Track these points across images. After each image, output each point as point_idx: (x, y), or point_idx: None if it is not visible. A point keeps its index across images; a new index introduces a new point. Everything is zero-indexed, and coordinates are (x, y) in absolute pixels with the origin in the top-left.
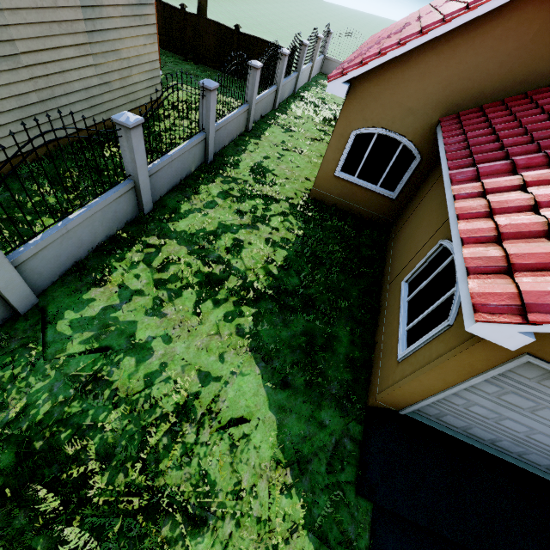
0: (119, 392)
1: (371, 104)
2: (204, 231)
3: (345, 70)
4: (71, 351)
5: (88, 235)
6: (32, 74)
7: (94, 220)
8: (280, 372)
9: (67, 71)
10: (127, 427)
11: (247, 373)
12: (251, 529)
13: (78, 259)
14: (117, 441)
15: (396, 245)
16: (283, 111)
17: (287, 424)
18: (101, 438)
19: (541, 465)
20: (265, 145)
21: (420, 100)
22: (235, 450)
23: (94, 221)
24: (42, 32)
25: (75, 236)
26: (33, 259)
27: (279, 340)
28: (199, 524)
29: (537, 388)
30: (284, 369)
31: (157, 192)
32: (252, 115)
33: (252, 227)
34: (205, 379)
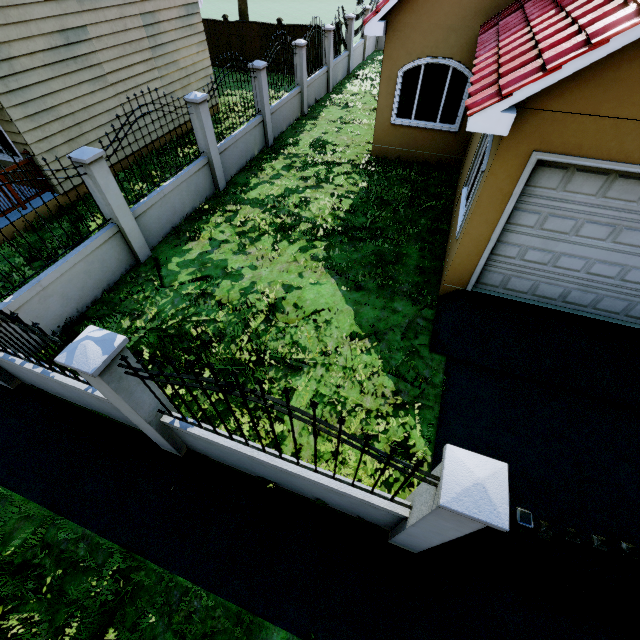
0: (222, 301)
1: (411, 35)
2: (273, 196)
3: (378, 8)
4: (182, 280)
5: (179, 204)
6: (116, 91)
7: (181, 190)
8: (354, 281)
9: (140, 86)
10: (232, 320)
11: (324, 283)
12: (338, 373)
13: (174, 226)
14: (226, 328)
15: (463, 172)
16: (338, 92)
17: (363, 312)
18: (215, 327)
19: (619, 312)
20: (323, 123)
21: (458, 14)
22: (320, 329)
23: (181, 191)
24: (119, 53)
25: (170, 202)
26: (144, 217)
27: (351, 261)
28: (297, 370)
29: (566, 199)
30: (357, 278)
31: (228, 172)
32: (305, 98)
33: (316, 187)
34: (289, 289)
